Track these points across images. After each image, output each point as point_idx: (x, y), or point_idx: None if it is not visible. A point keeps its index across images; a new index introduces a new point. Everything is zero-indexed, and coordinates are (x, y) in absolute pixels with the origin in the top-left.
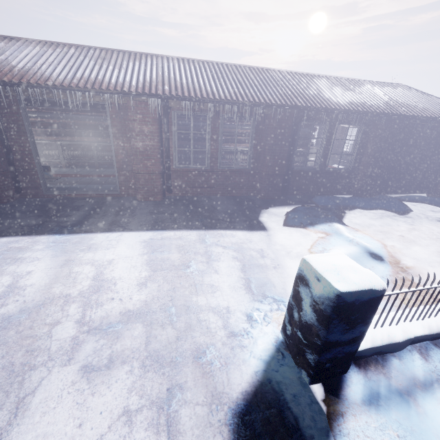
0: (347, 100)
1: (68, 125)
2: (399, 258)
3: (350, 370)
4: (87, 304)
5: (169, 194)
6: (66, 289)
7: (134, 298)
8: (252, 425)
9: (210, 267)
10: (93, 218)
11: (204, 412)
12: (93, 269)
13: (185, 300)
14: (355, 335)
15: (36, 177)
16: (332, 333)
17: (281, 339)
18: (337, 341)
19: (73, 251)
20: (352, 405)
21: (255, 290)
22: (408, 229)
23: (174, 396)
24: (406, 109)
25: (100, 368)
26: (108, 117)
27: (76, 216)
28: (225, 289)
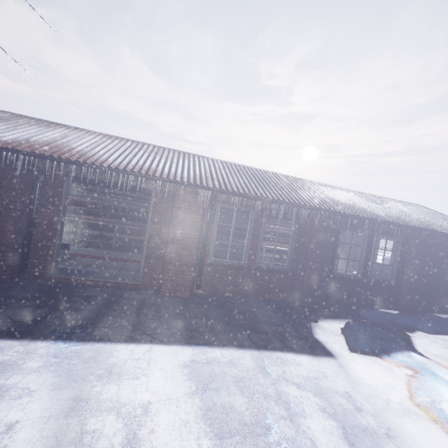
0: (383, 213)
1: (96, 205)
2: None
3: None
4: None
5: (197, 290)
6: None
7: None
8: None
9: (299, 431)
10: (109, 316)
11: None
12: (121, 425)
13: None
14: None
15: (50, 254)
16: None
17: None
18: None
19: (85, 379)
20: None
21: None
22: None
23: None
24: (439, 227)
25: None
26: (152, 202)
27: (87, 310)
28: None
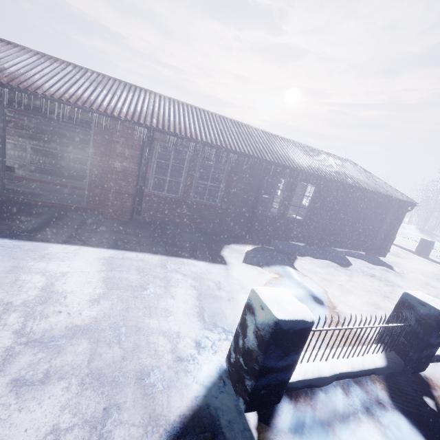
0: (307, 164)
1: (44, 131)
2: (337, 304)
3: (282, 401)
4: (30, 314)
5: (137, 216)
6: (8, 297)
7: (84, 314)
8: None
9: (167, 292)
10: (52, 227)
11: (139, 434)
12: (44, 279)
13: (137, 321)
14: (288, 362)
15: None
16: (269, 359)
17: (225, 368)
18: (273, 367)
19: (23, 258)
20: (280, 432)
21: (207, 319)
22: (347, 280)
23: (111, 416)
24: (351, 180)
25: (34, 382)
26: (92, 134)
27: (32, 222)
28: (178, 315)
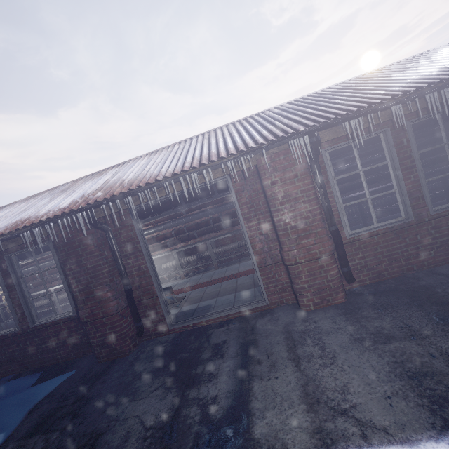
0: None
1: (180, 230)
2: None
3: None
4: None
5: (348, 284)
6: None
7: None
8: None
9: None
10: (257, 378)
11: None
12: None
13: None
14: None
15: (158, 306)
16: None
17: None
18: None
19: None
20: None
21: None
22: None
23: None
24: None
25: None
26: (233, 194)
27: (225, 375)
28: None
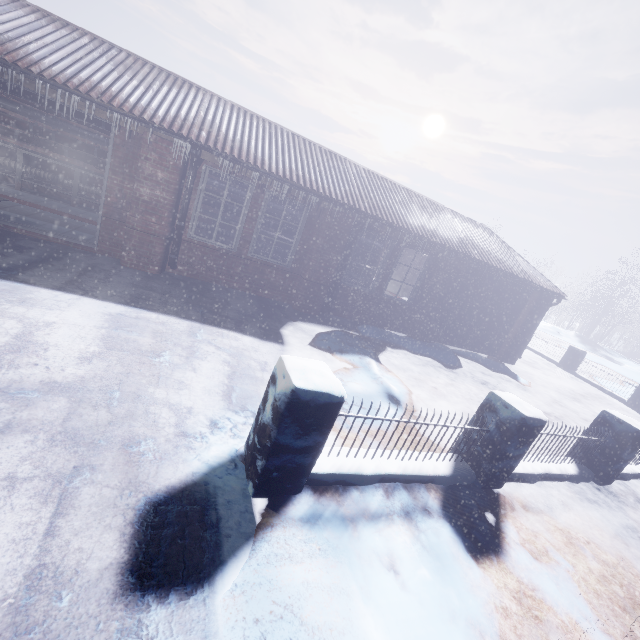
0: (419, 223)
1: (45, 132)
2: (419, 407)
3: (303, 492)
4: None
5: (171, 269)
6: None
7: (68, 371)
8: (165, 514)
9: (188, 363)
10: (43, 268)
11: (112, 495)
12: (20, 326)
13: (139, 389)
14: (309, 443)
15: None
16: (283, 434)
17: (241, 452)
18: (289, 446)
19: None
20: (288, 519)
21: (235, 400)
22: (447, 383)
23: (81, 474)
24: (479, 253)
25: None
26: (111, 142)
27: (16, 258)
28: (196, 390)
